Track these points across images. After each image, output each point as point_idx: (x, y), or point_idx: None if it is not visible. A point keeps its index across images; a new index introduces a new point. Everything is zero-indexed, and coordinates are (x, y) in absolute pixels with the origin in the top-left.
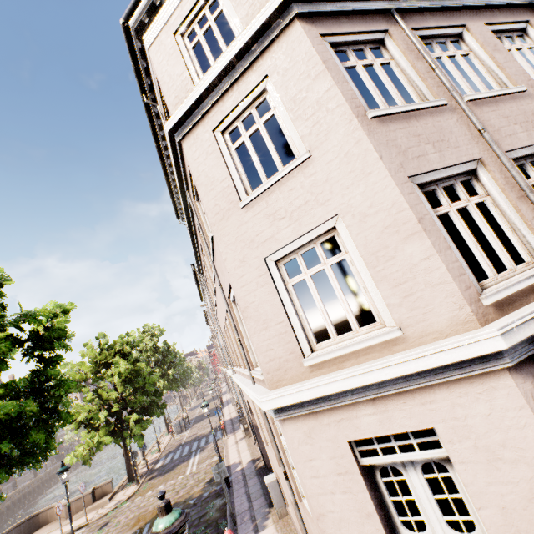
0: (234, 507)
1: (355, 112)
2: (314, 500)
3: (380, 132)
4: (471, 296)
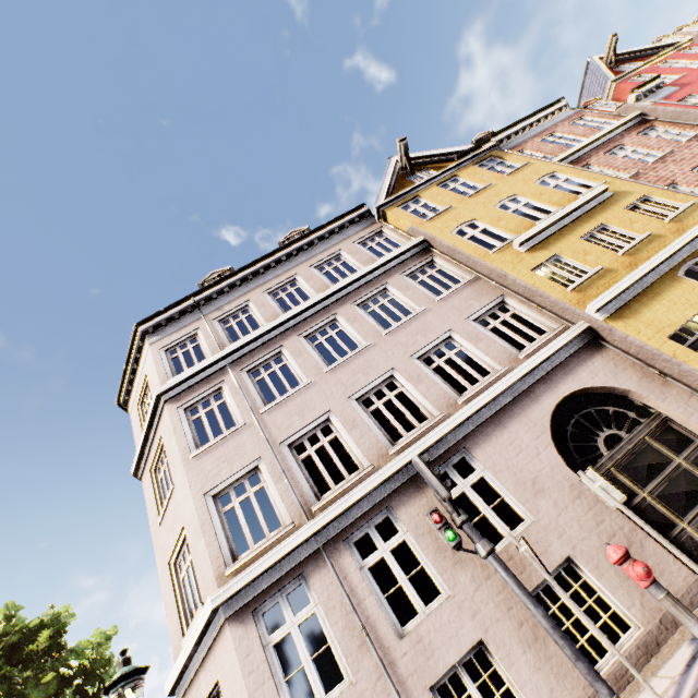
0: None
1: (184, 458)
2: None
3: (196, 466)
4: (220, 572)
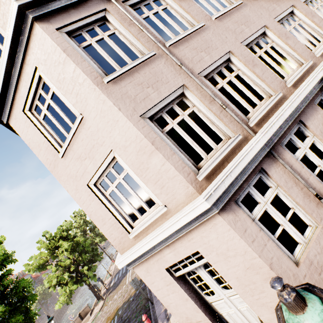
0: (151, 294)
1: (95, 82)
2: (162, 300)
3: (116, 90)
4: (191, 179)
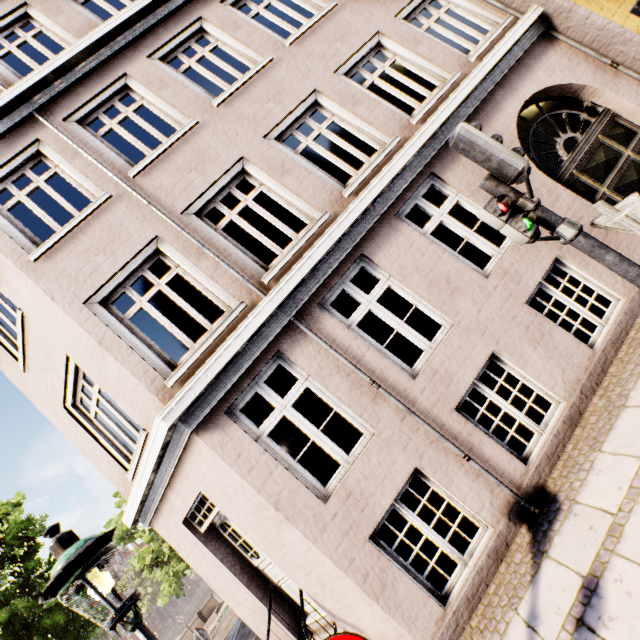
0: None
1: (19, 264)
2: (199, 572)
3: (48, 270)
4: (157, 387)
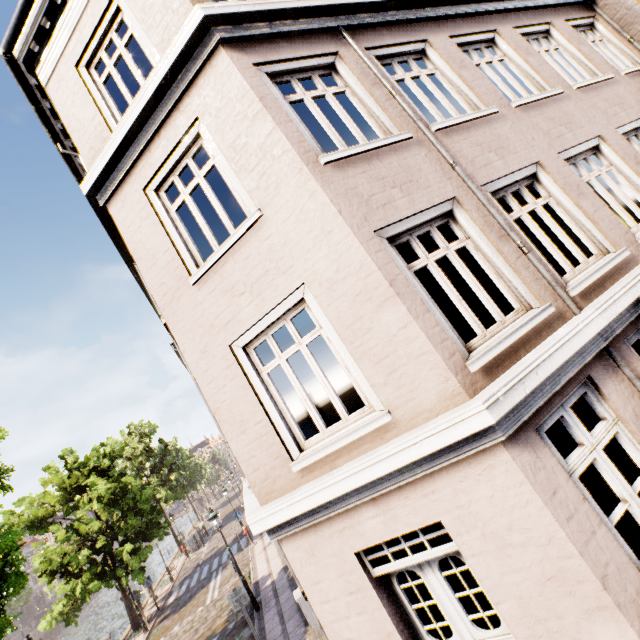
0: (264, 635)
1: (305, 158)
2: (329, 629)
3: (337, 180)
4: (456, 364)
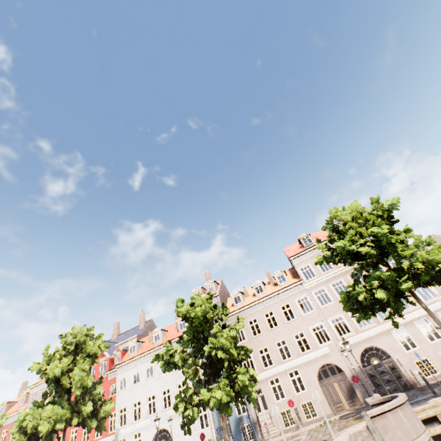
0: None
1: None
2: None
3: None
4: None
